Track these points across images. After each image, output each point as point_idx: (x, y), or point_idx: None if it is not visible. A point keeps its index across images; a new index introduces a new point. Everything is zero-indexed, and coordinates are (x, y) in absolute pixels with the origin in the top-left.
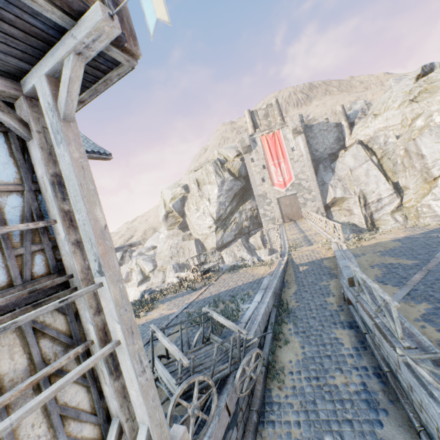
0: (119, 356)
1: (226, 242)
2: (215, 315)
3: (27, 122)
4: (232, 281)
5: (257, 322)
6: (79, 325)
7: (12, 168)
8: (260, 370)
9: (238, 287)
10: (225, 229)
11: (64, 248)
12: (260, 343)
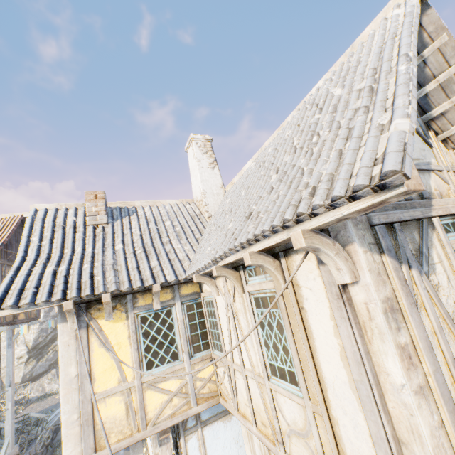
0: (6, 414)
1: (37, 374)
2: (33, 414)
3: None
4: (40, 406)
5: (55, 421)
6: None
7: None
8: (49, 451)
9: (45, 409)
10: (40, 359)
11: None
12: (53, 436)
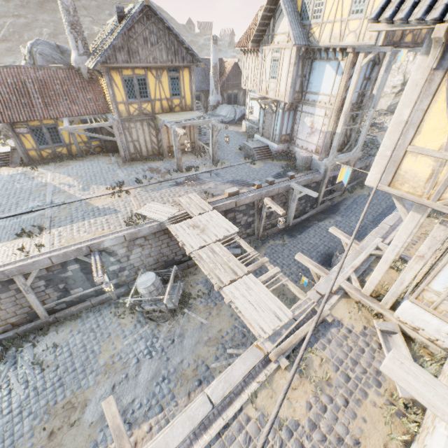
0: (363, 128)
1: None
2: (378, 138)
3: (380, 61)
4: None
5: None
6: (356, 118)
7: (368, 73)
8: None
9: None
10: None
11: (366, 98)
12: None
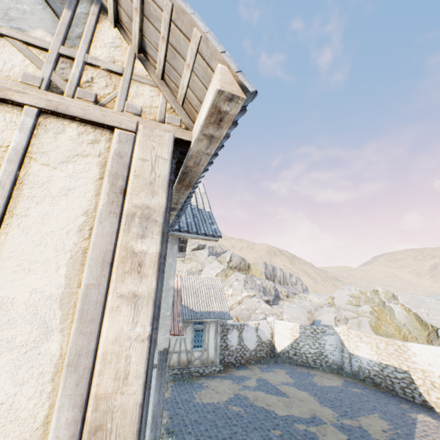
0: None
1: None
2: None
3: None
4: None
5: None
6: None
7: None
8: None
9: None
10: None
11: None
12: None
